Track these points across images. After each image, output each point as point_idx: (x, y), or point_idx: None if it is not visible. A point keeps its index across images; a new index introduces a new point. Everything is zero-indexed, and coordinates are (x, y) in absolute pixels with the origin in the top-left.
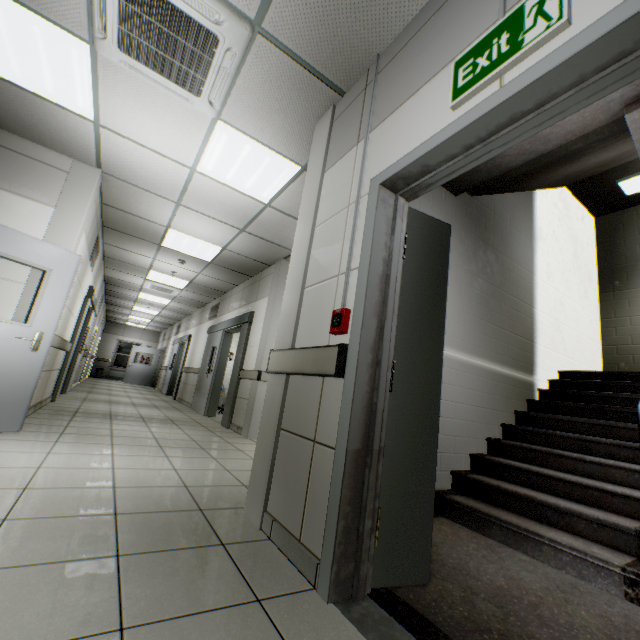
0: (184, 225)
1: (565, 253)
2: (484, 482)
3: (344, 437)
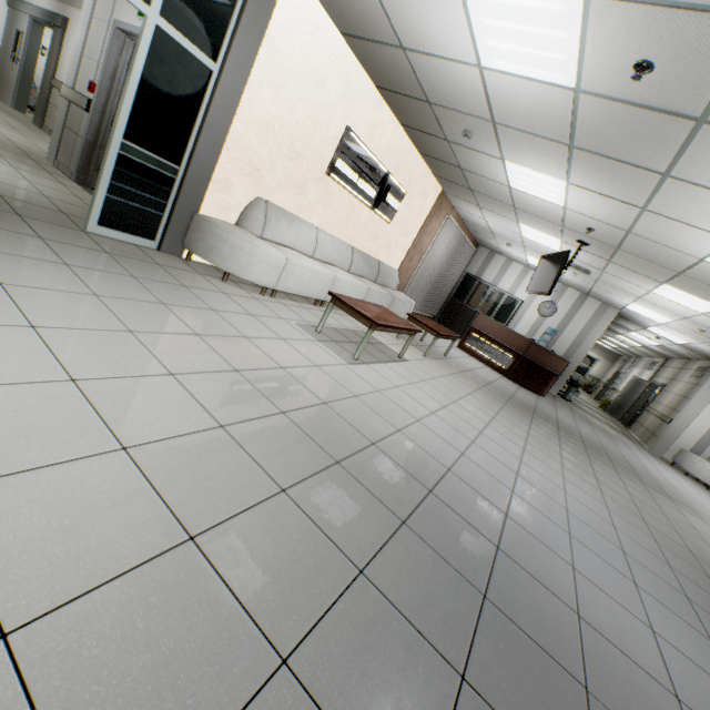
0: None
1: None
2: None
3: (86, 135)
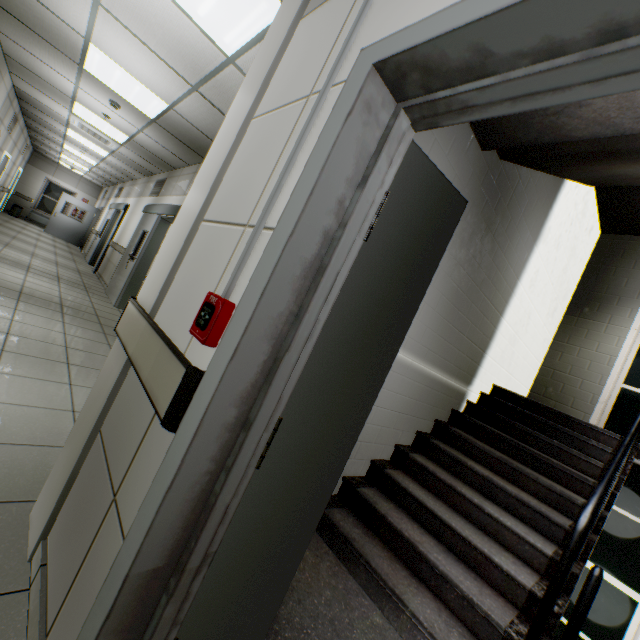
0: (111, 46)
1: (558, 264)
2: (372, 505)
3: (133, 548)
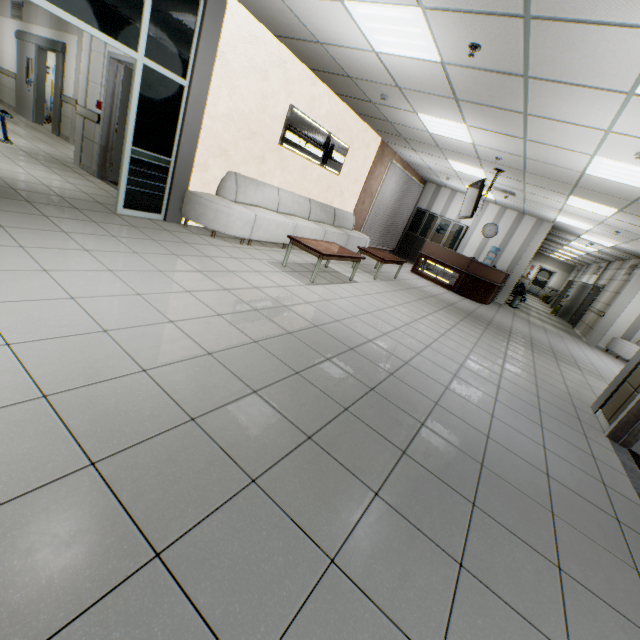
0: None
1: None
2: None
3: (100, 142)
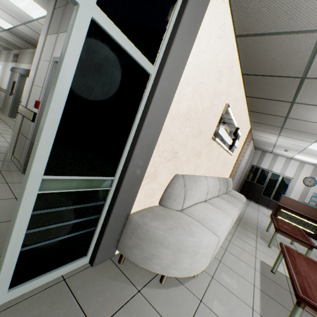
0: None
1: None
2: None
3: (31, 138)
